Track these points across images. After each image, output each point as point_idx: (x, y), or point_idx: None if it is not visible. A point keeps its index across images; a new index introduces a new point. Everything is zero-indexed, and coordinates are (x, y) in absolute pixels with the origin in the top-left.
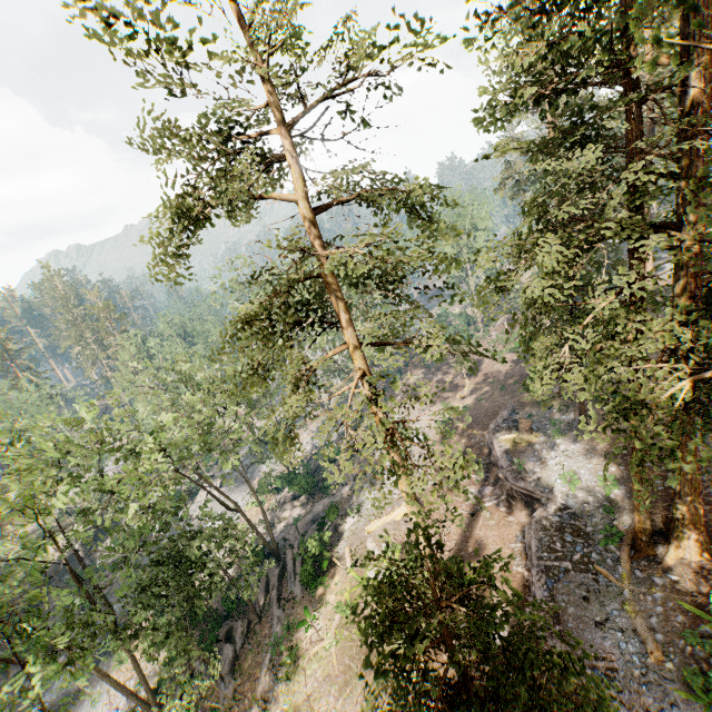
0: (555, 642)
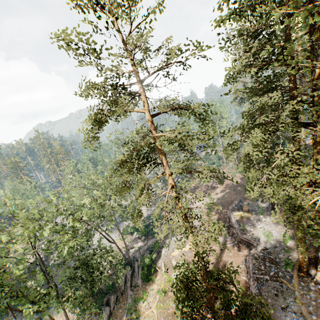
0: None
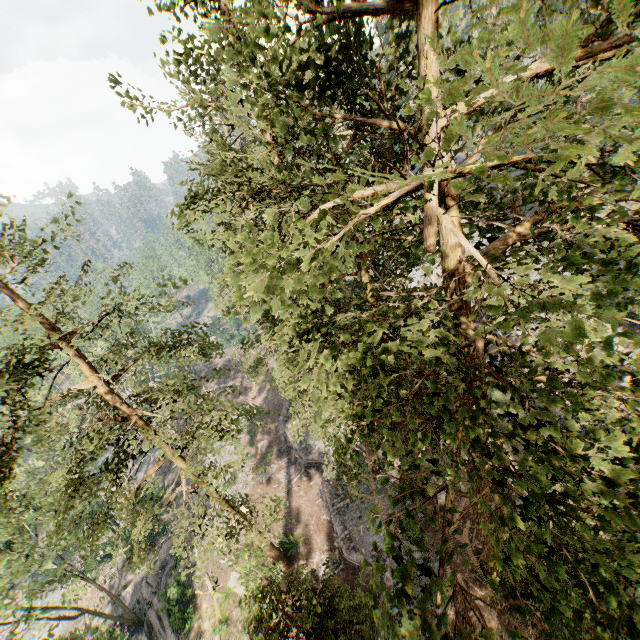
0: (353, 554)
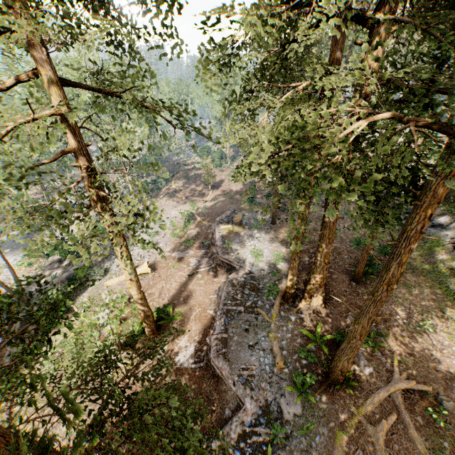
0: (219, 360)
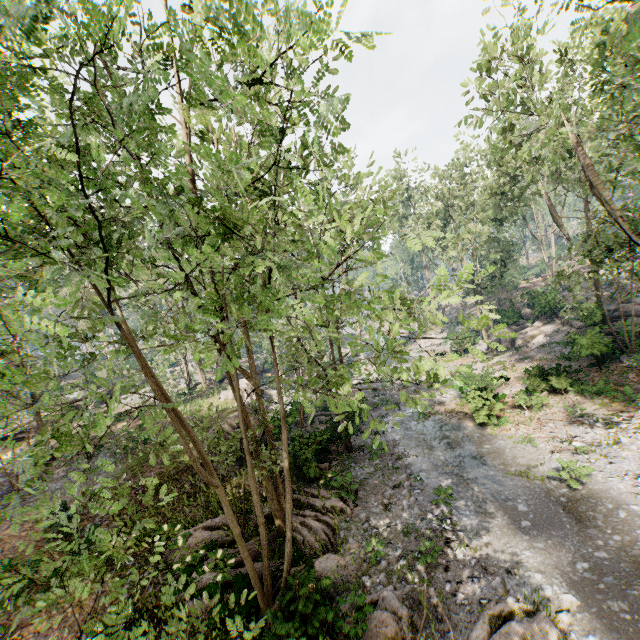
0: None
